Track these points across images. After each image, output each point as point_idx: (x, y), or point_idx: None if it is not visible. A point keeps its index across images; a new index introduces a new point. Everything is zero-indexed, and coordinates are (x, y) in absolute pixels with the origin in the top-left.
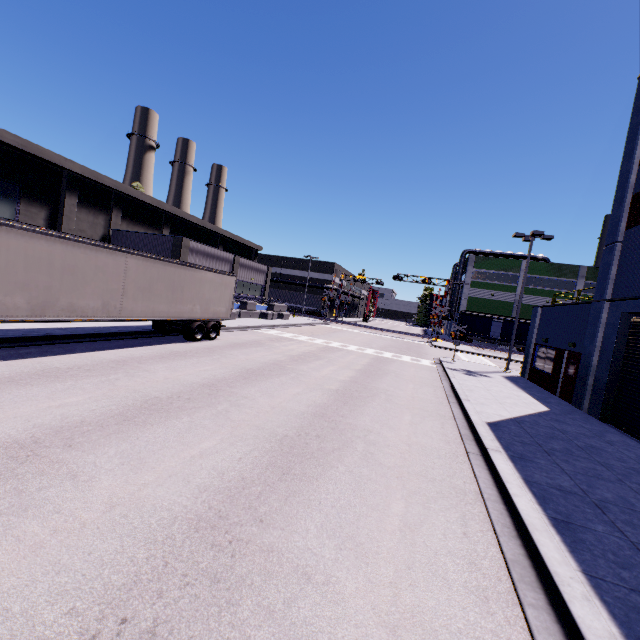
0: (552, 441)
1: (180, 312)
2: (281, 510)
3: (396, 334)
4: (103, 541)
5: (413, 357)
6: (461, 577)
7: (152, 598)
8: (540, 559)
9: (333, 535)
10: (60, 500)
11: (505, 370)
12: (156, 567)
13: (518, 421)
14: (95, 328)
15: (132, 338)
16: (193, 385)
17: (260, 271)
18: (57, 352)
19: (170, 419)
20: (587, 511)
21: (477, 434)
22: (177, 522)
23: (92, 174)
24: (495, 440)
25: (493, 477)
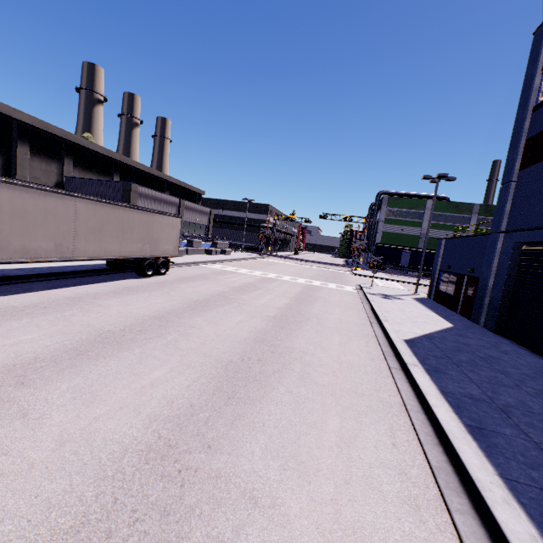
0: (459, 354)
1: (131, 251)
2: (228, 434)
3: (323, 265)
4: (51, 481)
5: (338, 284)
6: (394, 488)
7: (100, 539)
8: (462, 465)
9: (277, 456)
10: (8, 441)
11: (414, 293)
12: (105, 505)
13: (429, 337)
14: (52, 268)
15: (88, 276)
16: (144, 317)
17: (204, 213)
18: (14, 291)
19: (122, 351)
20: (495, 416)
21: (397, 351)
22: (127, 455)
23: (41, 124)
24: (412, 355)
25: (413, 389)
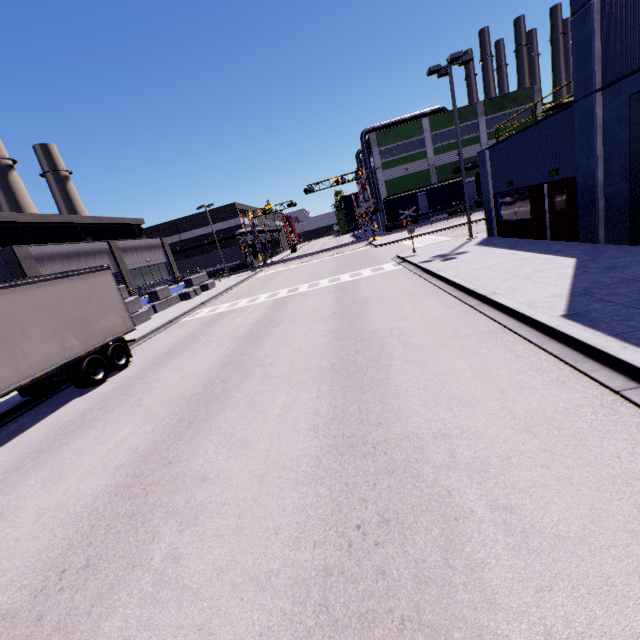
0: None
1: (42, 361)
2: None
3: (333, 251)
4: None
5: (372, 267)
6: None
7: None
8: None
9: None
10: None
11: (470, 238)
12: None
13: (584, 293)
14: None
15: None
16: (95, 505)
17: (153, 247)
18: None
19: None
20: None
21: (584, 346)
22: None
23: None
24: (625, 344)
25: None
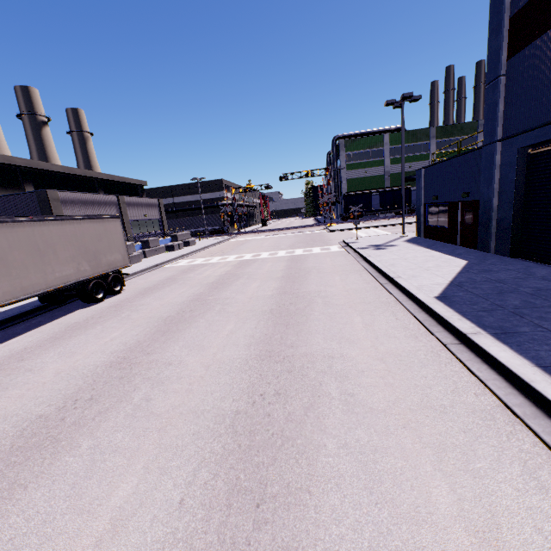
0: (506, 297)
1: (63, 277)
2: None
3: (296, 230)
4: None
5: (321, 247)
6: None
7: None
8: None
9: None
10: None
11: (402, 235)
12: None
13: (458, 284)
14: None
15: (15, 324)
16: (96, 371)
17: (151, 205)
18: None
19: (59, 457)
20: None
21: (438, 316)
22: None
23: None
24: (462, 318)
25: (498, 373)
